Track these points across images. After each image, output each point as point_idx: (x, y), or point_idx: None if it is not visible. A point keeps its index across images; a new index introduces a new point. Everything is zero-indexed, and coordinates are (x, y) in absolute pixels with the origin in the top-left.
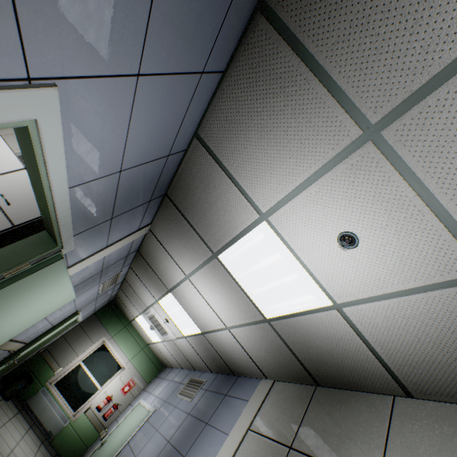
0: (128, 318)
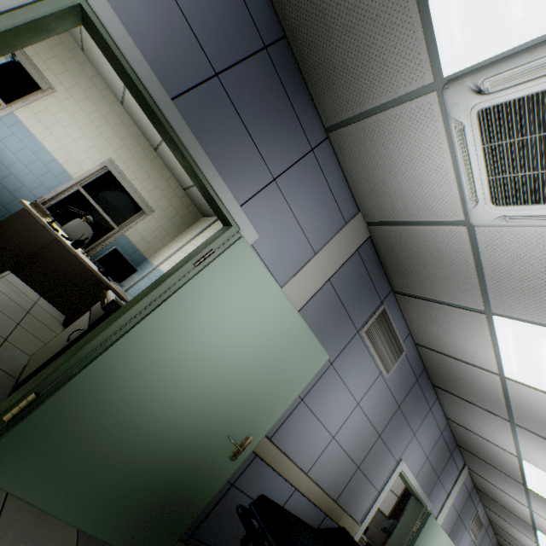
0: None
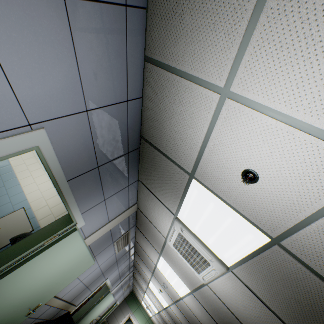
0: (139, 301)
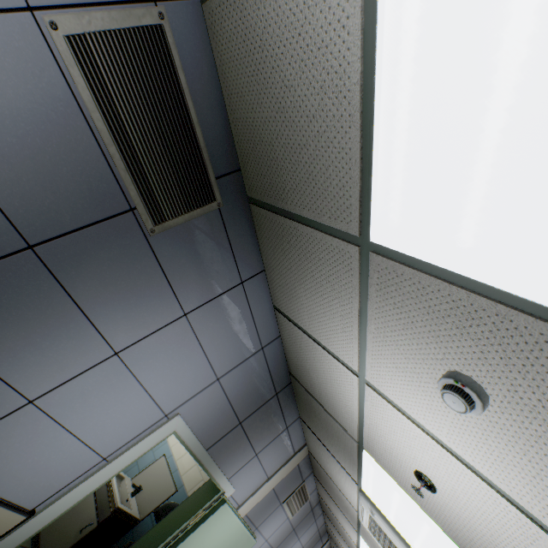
0: None
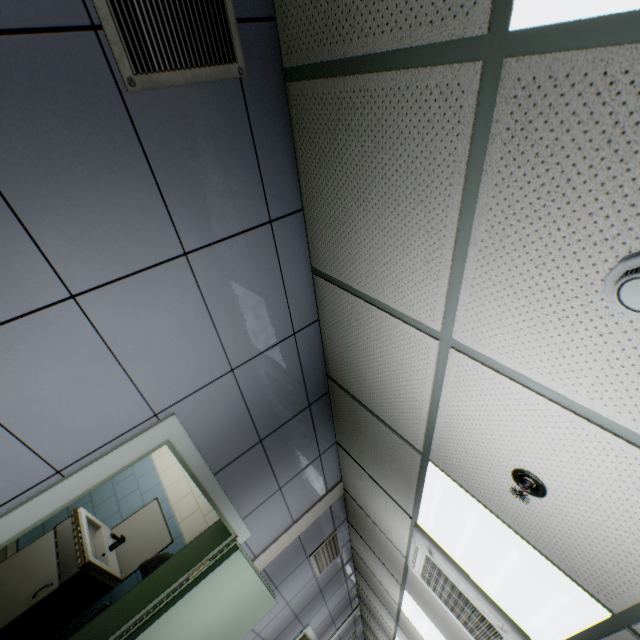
0: None
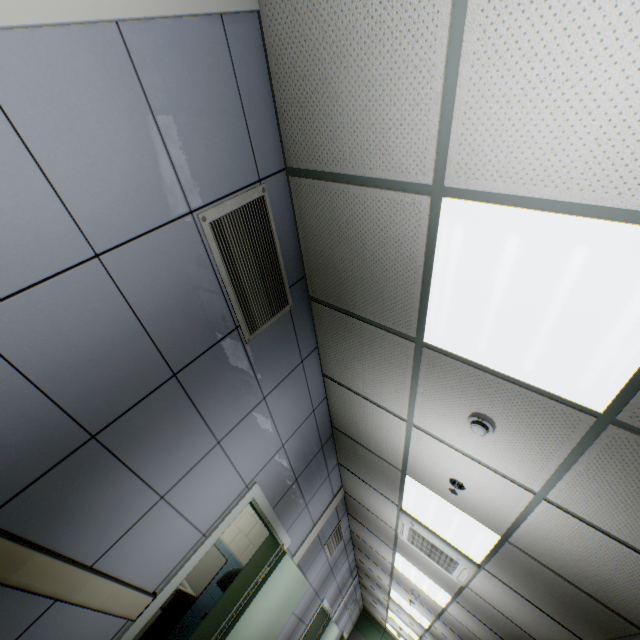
0: (382, 625)
